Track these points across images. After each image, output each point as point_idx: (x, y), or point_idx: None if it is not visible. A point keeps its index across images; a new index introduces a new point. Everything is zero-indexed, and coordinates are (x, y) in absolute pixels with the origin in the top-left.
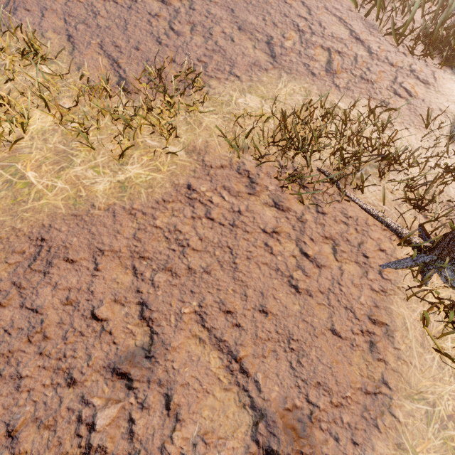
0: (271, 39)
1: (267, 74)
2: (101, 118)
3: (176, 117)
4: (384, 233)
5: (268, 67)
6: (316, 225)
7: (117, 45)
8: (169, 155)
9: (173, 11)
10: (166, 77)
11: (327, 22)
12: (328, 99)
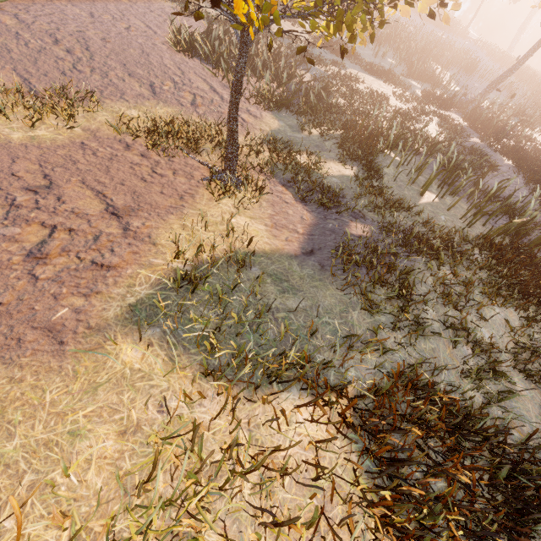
0: (153, 84)
1: (149, 102)
2: (15, 108)
3: (77, 115)
4: (208, 171)
5: (150, 98)
6: (166, 165)
7: (29, 71)
8: (69, 130)
9: (76, 59)
10: (70, 94)
11: (195, 80)
12: (190, 118)
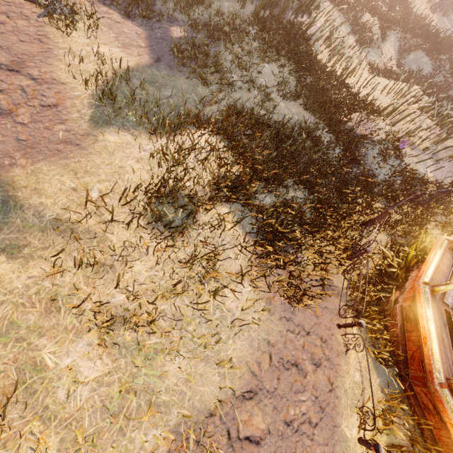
0: None
1: None
2: None
3: None
4: (33, 6)
5: None
6: None
7: None
8: None
9: None
10: None
11: None
12: None
